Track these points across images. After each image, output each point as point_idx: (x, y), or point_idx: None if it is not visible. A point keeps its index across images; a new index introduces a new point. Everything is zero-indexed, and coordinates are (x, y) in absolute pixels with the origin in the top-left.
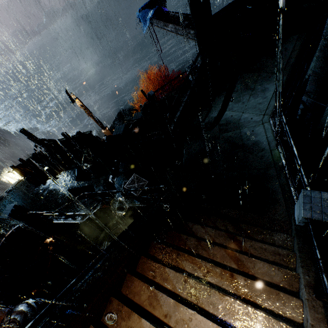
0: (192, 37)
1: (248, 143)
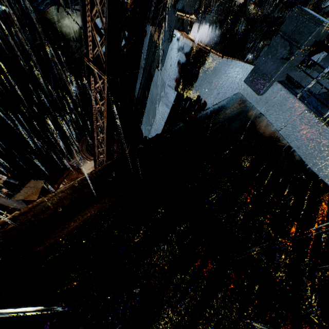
0: None
1: None
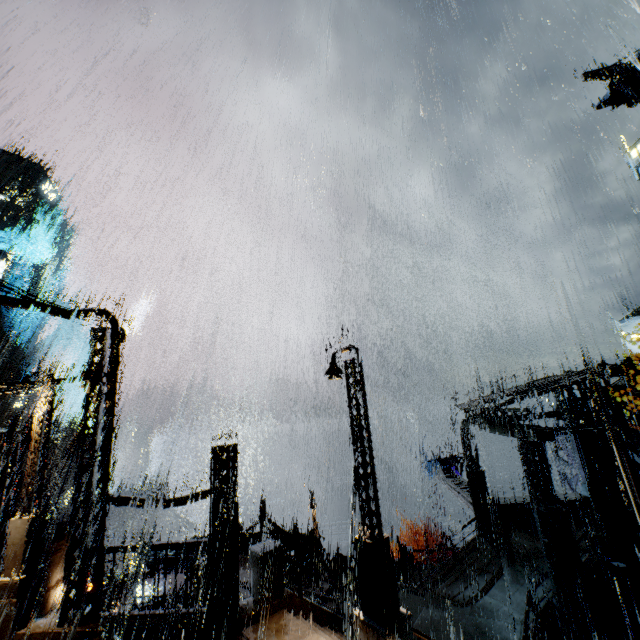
0: (471, 506)
1: (498, 635)
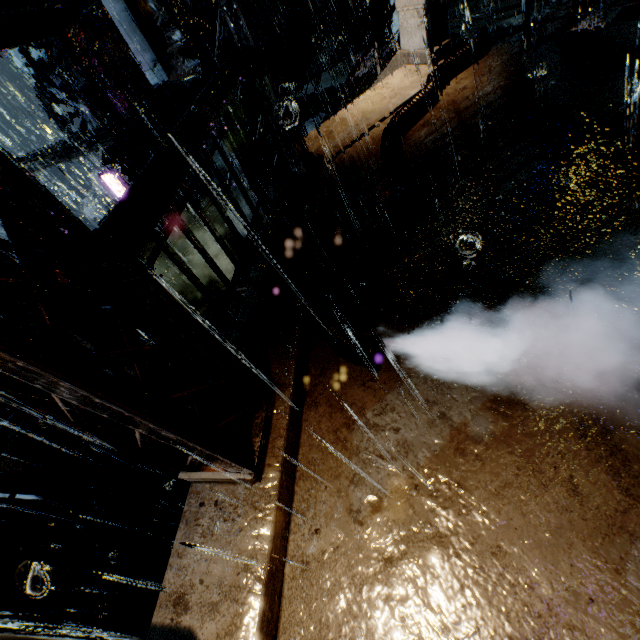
0: (103, 144)
1: None
